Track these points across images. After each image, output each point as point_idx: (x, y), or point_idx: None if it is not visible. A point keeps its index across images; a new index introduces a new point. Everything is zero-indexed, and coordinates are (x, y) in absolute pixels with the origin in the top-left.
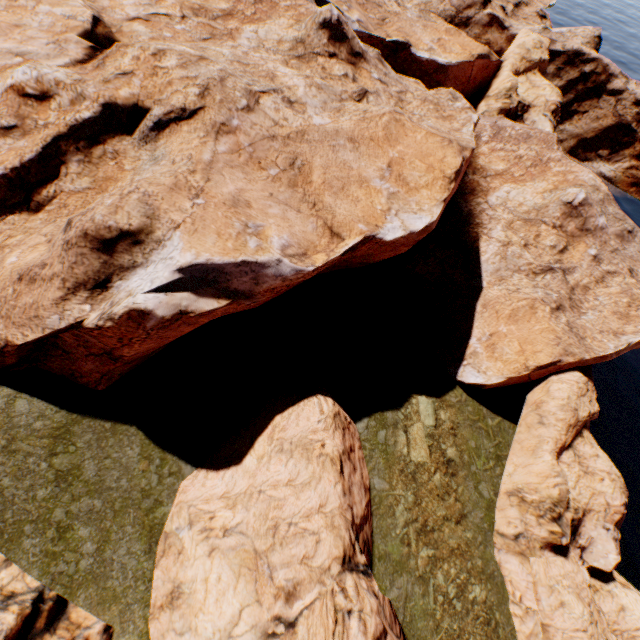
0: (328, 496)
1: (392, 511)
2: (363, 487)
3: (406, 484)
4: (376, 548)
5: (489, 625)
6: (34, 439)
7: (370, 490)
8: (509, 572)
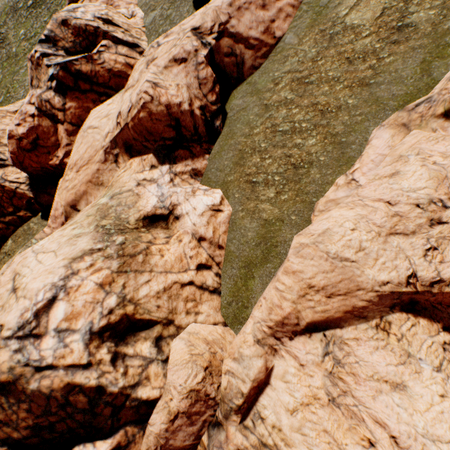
0: (216, 1)
1: (284, 61)
2: (265, 27)
3: (316, 43)
4: (251, 78)
5: (295, 169)
6: (167, 4)
7: (278, 43)
8: (368, 147)
